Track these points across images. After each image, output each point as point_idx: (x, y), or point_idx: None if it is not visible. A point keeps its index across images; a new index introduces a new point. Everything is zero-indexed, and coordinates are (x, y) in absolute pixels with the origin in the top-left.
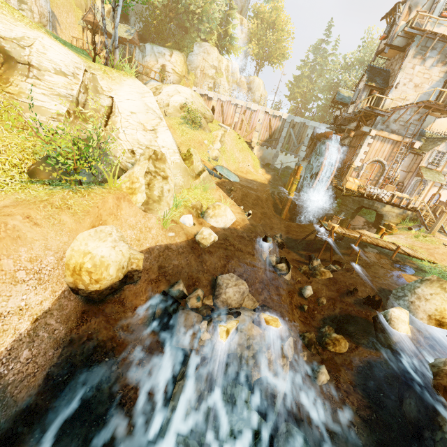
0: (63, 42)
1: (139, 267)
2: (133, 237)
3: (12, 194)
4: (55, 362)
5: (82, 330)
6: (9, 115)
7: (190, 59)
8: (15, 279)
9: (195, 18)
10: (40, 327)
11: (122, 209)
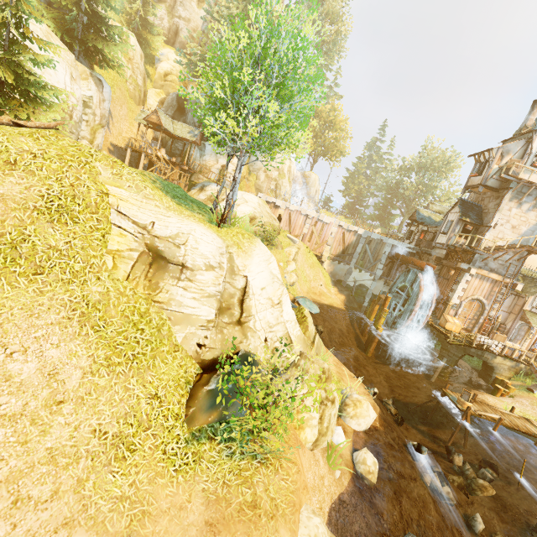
0: (169, 189)
1: None
2: (317, 506)
3: (193, 480)
4: None
5: None
6: (162, 336)
7: (252, 159)
8: None
9: None
10: None
11: (303, 466)
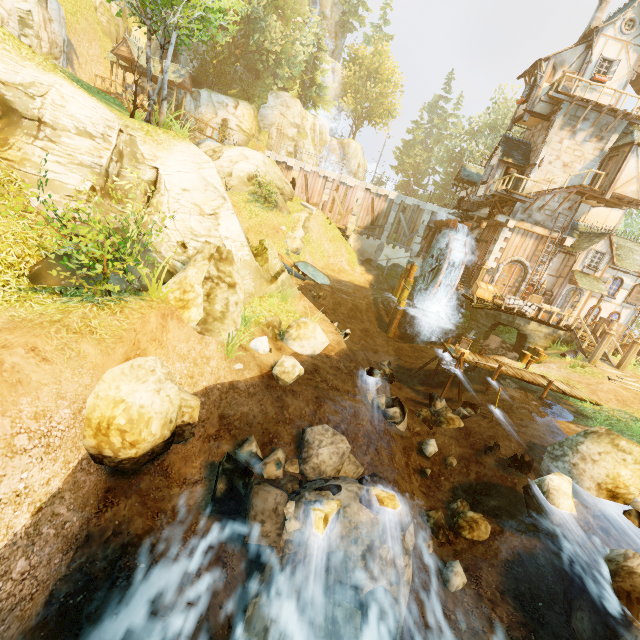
0: (86, 88)
1: (193, 419)
2: (183, 372)
3: (5, 310)
4: (63, 573)
5: (105, 520)
6: (5, 192)
7: (262, 112)
8: (12, 449)
9: (272, 60)
10: (44, 521)
11: (169, 332)
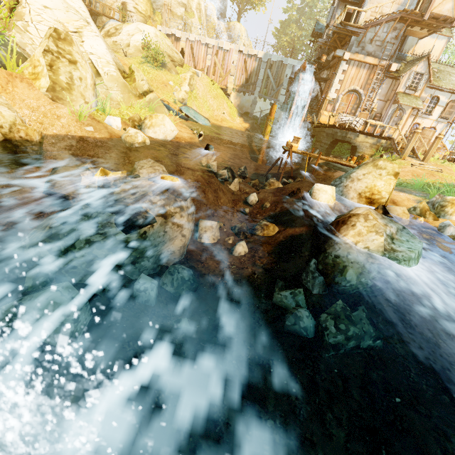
0: None
1: (30, 138)
2: (32, 118)
3: None
4: None
5: None
6: None
7: None
8: None
9: None
10: None
11: (17, 88)
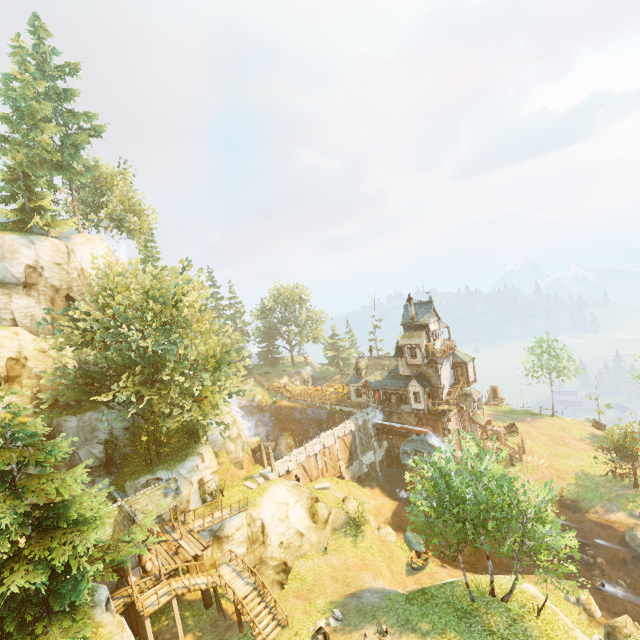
0: (475, 634)
1: None
2: None
3: None
4: None
5: None
6: None
7: (211, 439)
8: None
9: None
10: None
11: None
